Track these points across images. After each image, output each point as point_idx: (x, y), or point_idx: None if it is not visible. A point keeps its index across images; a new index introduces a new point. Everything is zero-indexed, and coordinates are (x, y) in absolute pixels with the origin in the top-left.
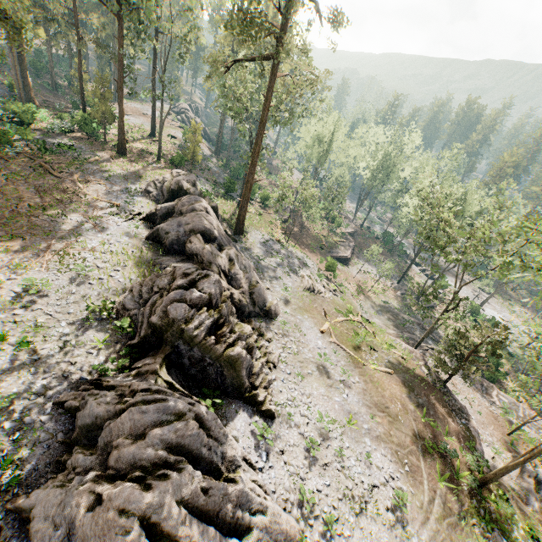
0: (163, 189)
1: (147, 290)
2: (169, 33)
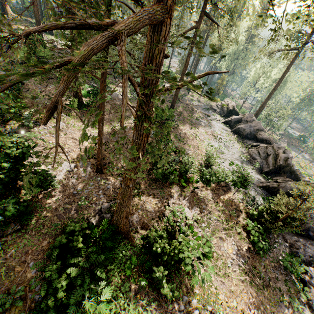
0: (223, 109)
1: (262, 152)
2: None
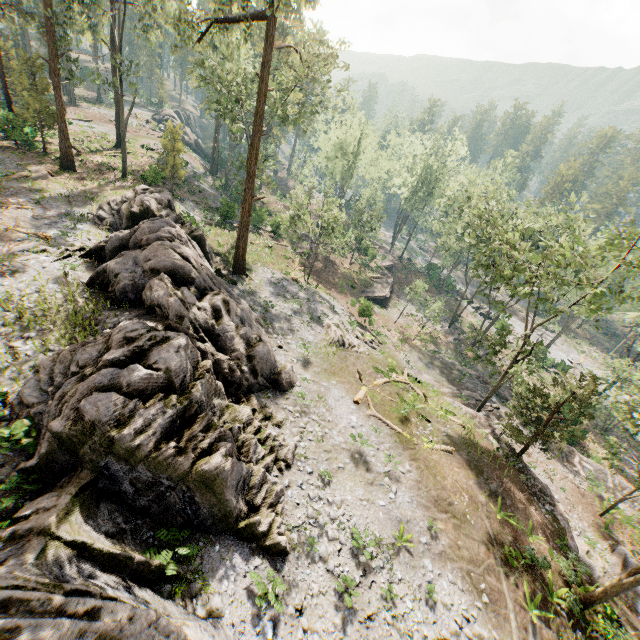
0: (122, 213)
1: (63, 369)
2: (131, 3)
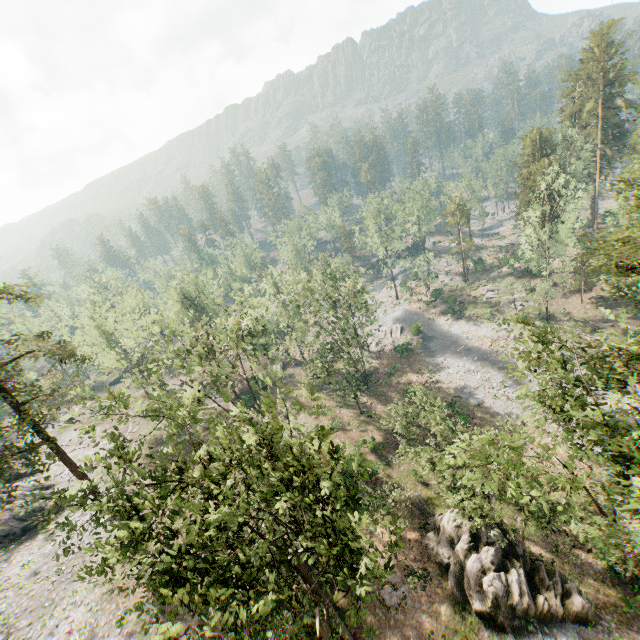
0: None
1: None
2: None
